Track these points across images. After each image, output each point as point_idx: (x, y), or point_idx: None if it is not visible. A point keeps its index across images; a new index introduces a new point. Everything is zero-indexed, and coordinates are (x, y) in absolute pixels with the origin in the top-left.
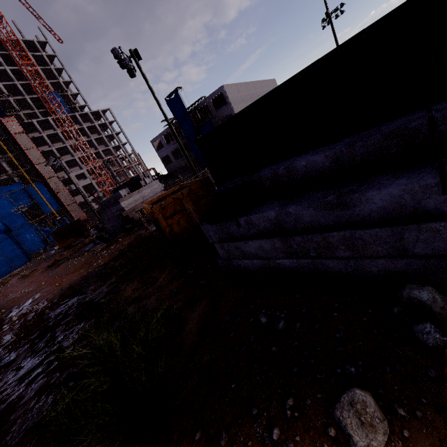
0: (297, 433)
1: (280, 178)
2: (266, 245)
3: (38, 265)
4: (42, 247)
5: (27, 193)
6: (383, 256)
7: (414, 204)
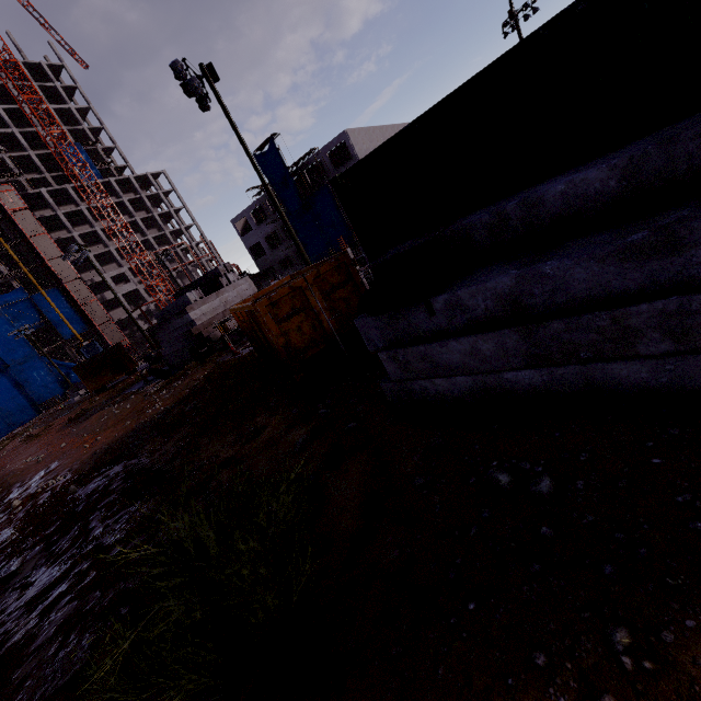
0: None
1: (508, 223)
2: (486, 345)
3: (54, 420)
4: (60, 392)
5: (34, 305)
6: None
7: None
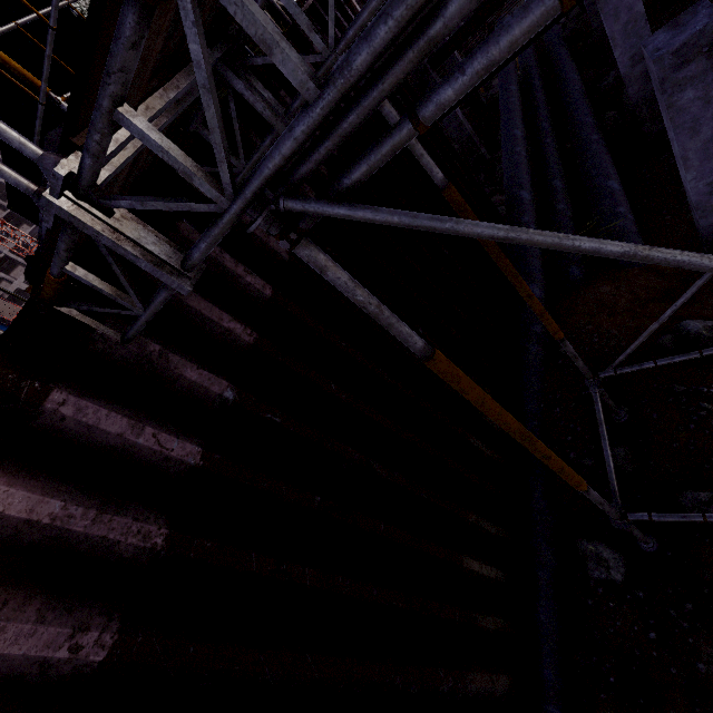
0: None
1: None
2: None
3: None
4: None
5: None
6: None
7: None
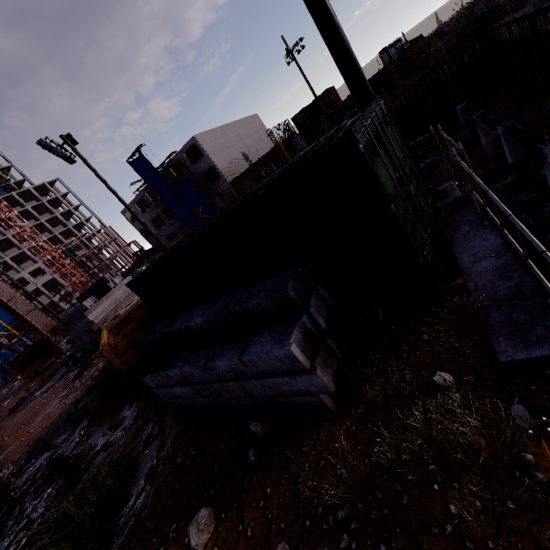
0: (171, 547)
1: (185, 332)
2: (185, 390)
3: None
4: (1, 378)
5: None
6: (245, 396)
7: (239, 369)
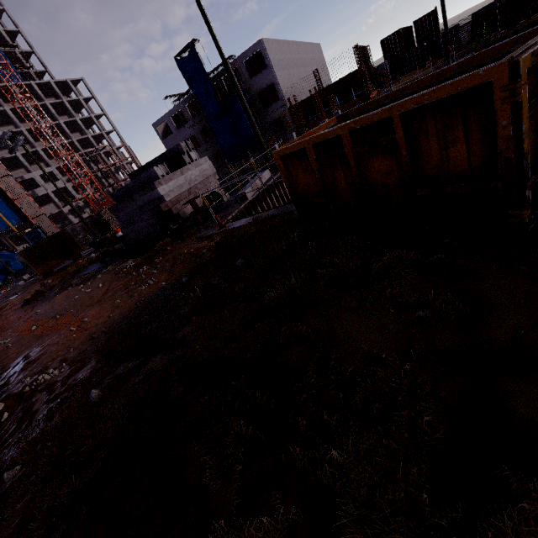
0: None
1: None
2: None
3: (3, 302)
4: (0, 279)
5: None
6: None
7: None
